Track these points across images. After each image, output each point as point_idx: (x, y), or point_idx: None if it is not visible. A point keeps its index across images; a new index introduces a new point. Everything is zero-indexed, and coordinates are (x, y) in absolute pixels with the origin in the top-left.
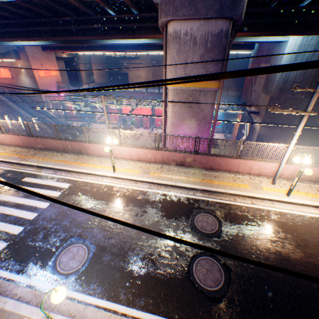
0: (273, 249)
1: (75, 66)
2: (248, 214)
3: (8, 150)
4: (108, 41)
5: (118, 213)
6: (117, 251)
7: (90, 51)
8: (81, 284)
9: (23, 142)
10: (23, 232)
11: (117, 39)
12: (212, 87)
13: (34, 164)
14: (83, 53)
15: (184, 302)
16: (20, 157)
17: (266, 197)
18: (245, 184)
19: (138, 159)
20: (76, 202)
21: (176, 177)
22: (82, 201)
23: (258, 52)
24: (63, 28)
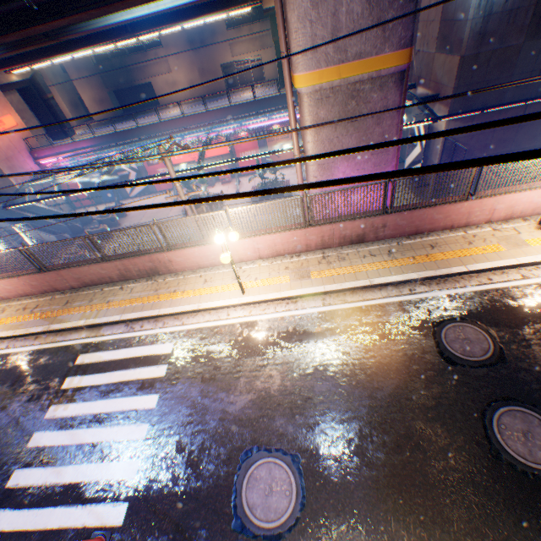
0: None
1: (43, 94)
2: (529, 301)
3: (10, 311)
4: (109, 18)
5: (297, 372)
6: (344, 451)
7: (67, 52)
8: (317, 539)
9: (33, 286)
10: (144, 470)
11: (137, 5)
12: (396, 66)
13: (79, 324)
14: (51, 61)
15: (521, 509)
16: (43, 317)
17: None
18: (493, 243)
19: (273, 253)
20: (206, 375)
21: (362, 268)
22: (218, 370)
23: None
24: (7, 9)
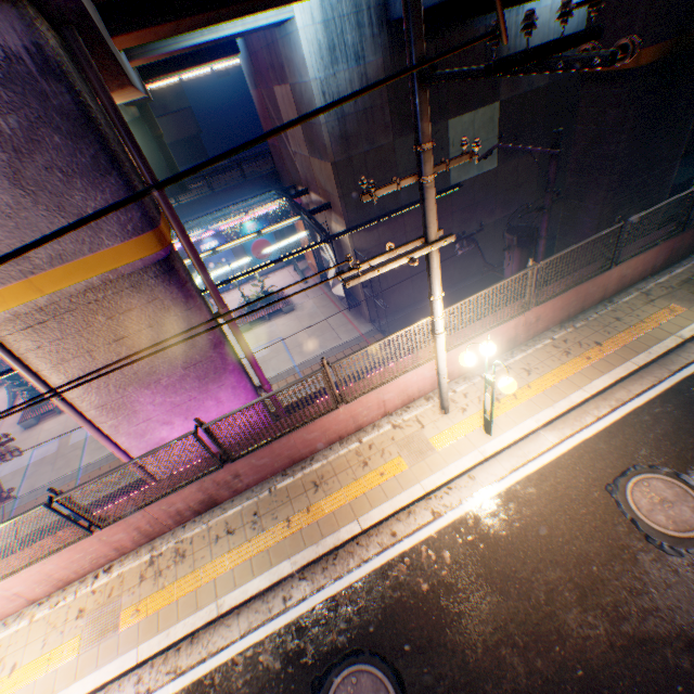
0: (552, 669)
1: None
2: (444, 569)
3: None
4: None
5: None
6: None
7: None
8: None
9: None
10: None
11: None
12: (143, 257)
13: None
14: None
15: None
16: None
17: (453, 472)
18: (394, 456)
19: (58, 584)
20: None
21: (211, 572)
22: None
23: (253, 57)
24: None
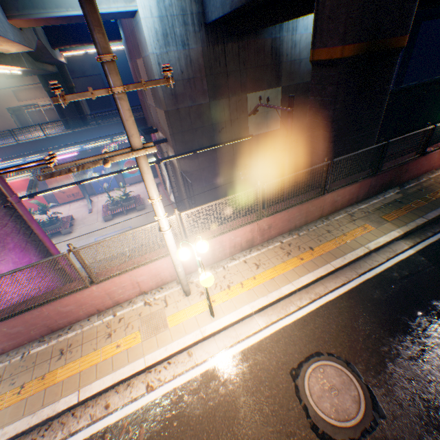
0: None
1: None
2: None
3: None
4: None
5: None
6: None
7: None
8: None
9: None
10: None
11: None
12: None
13: None
14: None
15: None
16: None
17: (174, 348)
18: (135, 330)
19: None
20: None
21: None
22: None
23: (127, 41)
24: None
